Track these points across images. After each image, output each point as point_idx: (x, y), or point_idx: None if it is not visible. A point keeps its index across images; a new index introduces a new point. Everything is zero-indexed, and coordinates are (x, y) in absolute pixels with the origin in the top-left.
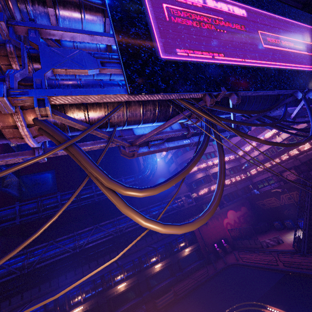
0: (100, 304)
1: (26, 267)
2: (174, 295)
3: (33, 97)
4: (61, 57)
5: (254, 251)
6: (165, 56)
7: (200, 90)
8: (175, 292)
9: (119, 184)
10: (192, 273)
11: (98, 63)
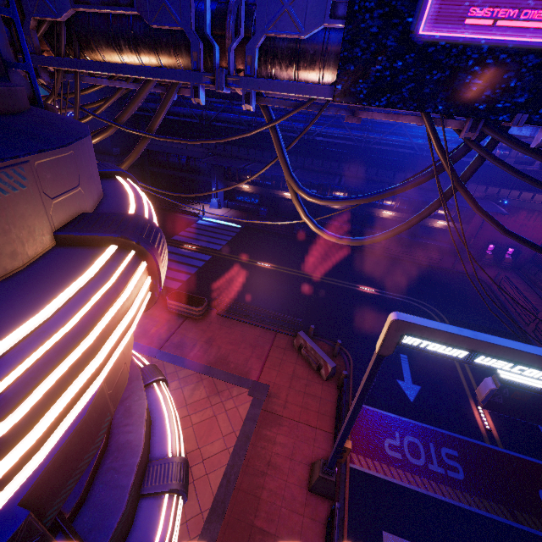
0: (309, 204)
1: (253, 125)
2: (381, 249)
3: (242, 90)
4: (279, 3)
5: (535, 294)
6: (430, 31)
7: (457, 112)
8: (383, 249)
9: (295, 183)
10: (423, 248)
11: (327, 8)
